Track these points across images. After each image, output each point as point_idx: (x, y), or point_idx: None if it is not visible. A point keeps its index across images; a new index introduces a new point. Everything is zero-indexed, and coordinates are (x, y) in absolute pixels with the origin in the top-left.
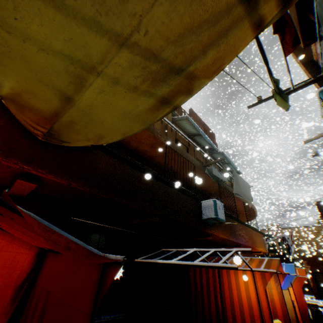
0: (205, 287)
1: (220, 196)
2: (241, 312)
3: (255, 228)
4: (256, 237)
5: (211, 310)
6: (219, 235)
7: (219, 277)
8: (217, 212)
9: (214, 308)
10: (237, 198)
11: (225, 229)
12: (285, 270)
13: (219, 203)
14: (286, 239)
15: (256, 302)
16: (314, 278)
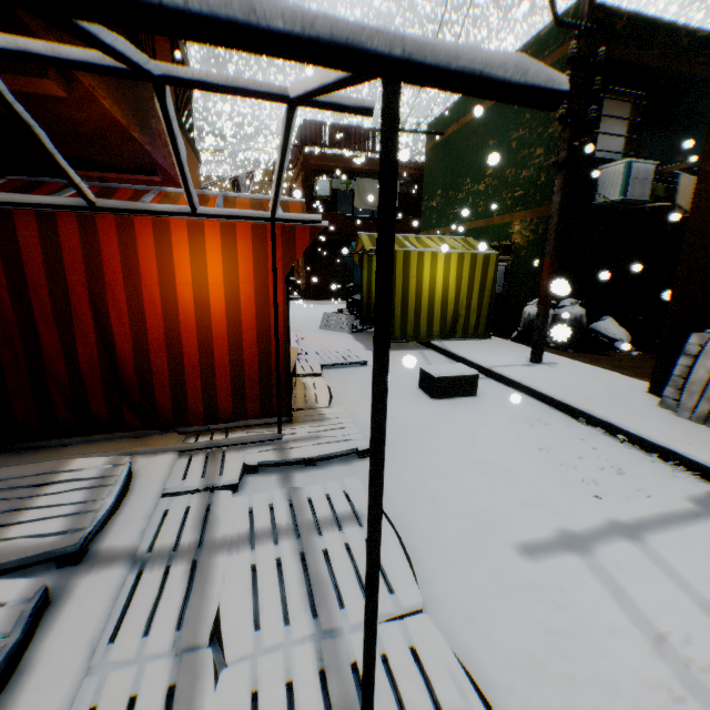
0: (45, 294)
1: None
2: (203, 343)
3: (192, 139)
4: (191, 164)
5: (80, 362)
6: (98, 93)
7: (395, 173)
8: None
9: (94, 354)
10: None
11: (120, 84)
12: None
13: None
14: (241, 186)
15: (256, 311)
16: None
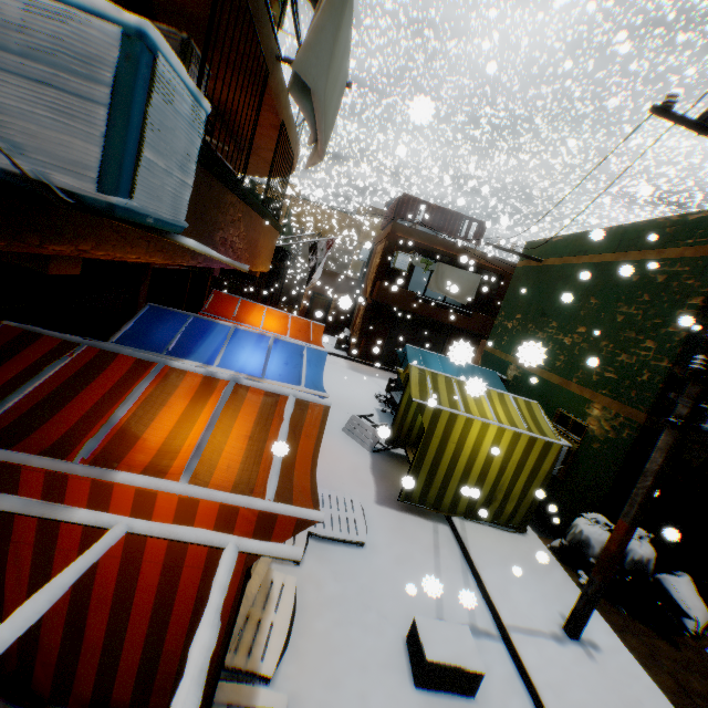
0: None
1: (207, 43)
2: (116, 622)
3: (274, 219)
4: (266, 241)
5: None
6: (126, 258)
7: None
8: (134, 161)
9: None
10: (273, 98)
11: None
12: (308, 372)
13: (185, 90)
14: (318, 251)
15: (195, 599)
16: (311, 302)
